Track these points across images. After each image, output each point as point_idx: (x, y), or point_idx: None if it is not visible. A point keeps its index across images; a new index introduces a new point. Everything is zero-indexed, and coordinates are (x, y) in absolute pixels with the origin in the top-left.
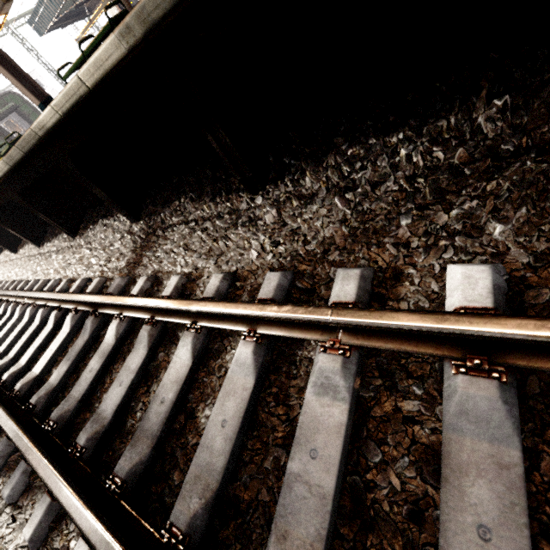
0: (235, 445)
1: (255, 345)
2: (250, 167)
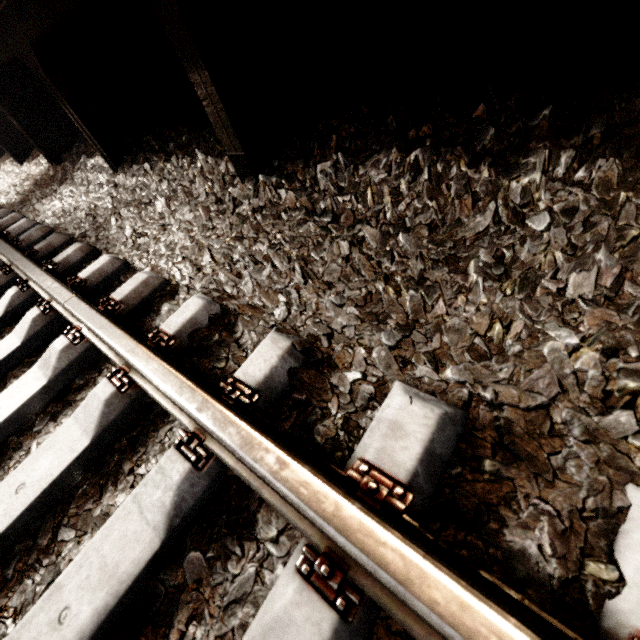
0: None
1: None
2: (8, 151)
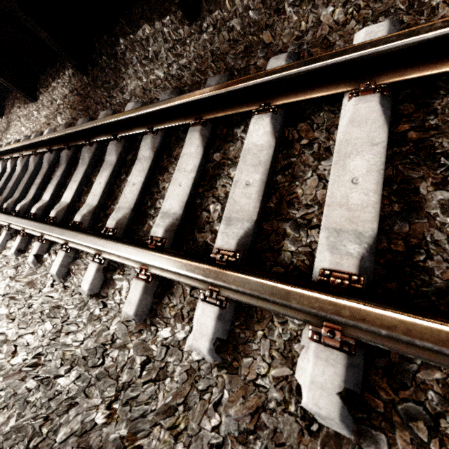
0: (2, 187)
1: (11, 160)
2: (21, 91)
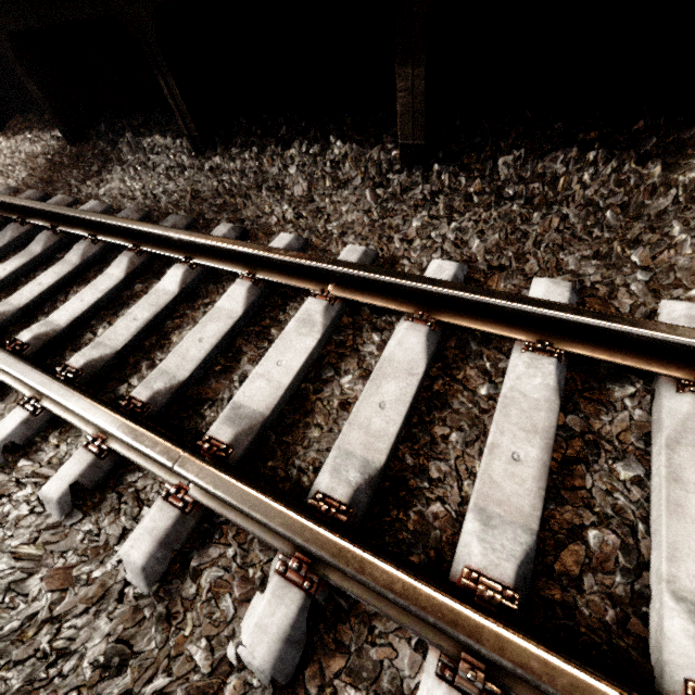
0: None
1: None
2: None
